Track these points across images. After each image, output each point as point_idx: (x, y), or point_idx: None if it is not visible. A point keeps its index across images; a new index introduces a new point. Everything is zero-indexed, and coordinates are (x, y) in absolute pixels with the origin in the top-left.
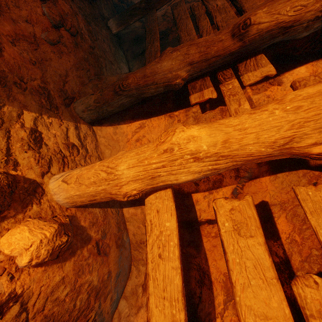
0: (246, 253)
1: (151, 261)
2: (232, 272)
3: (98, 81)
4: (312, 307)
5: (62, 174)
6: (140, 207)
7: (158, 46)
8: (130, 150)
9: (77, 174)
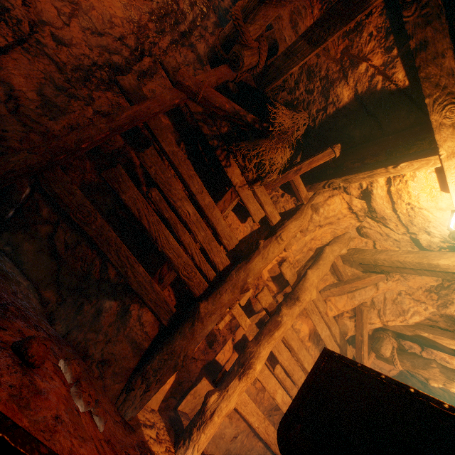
0: (265, 376)
1: (243, 411)
2: (264, 384)
3: (111, 367)
4: (278, 373)
5: (191, 452)
6: (189, 394)
7: (146, 272)
8: (228, 395)
9: (207, 438)
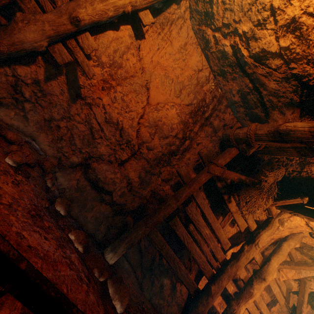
0: None
1: None
2: None
3: None
4: None
5: None
6: None
7: (185, 269)
8: None
9: None
